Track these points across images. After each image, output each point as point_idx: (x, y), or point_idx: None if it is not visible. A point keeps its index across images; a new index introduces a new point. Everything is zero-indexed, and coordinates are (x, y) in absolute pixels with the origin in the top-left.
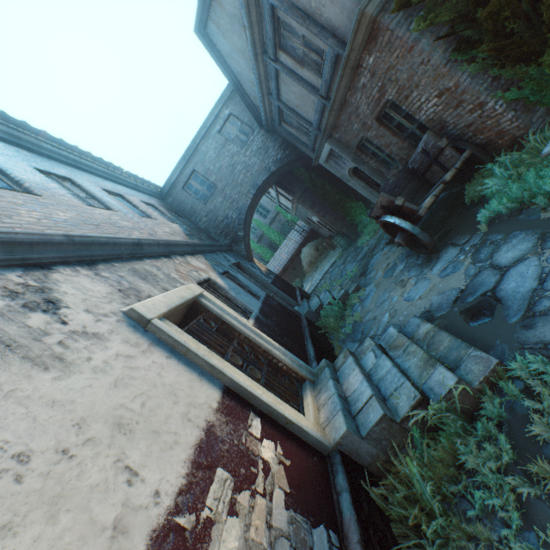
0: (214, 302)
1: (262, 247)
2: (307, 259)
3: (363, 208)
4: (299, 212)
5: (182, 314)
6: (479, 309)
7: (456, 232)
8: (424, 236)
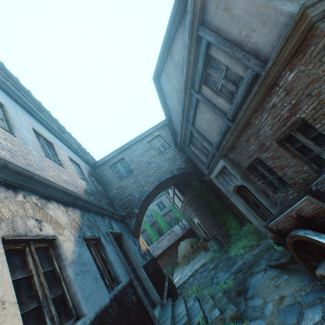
0: None
1: (152, 230)
2: (182, 251)
3: (238, 223)
4: (185, 212)
5: None
6: None
7: None
8: None
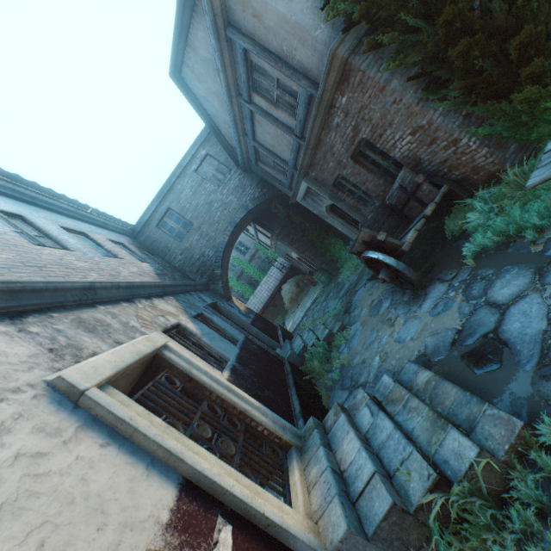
0: (180, 353)
1: (242, 285)
2: (288, 296)
3: (342, 244)
4: (278, 249)
5: (139, 371)
6: (484, 354)
7: (441, 267)
8: (409, 272)
